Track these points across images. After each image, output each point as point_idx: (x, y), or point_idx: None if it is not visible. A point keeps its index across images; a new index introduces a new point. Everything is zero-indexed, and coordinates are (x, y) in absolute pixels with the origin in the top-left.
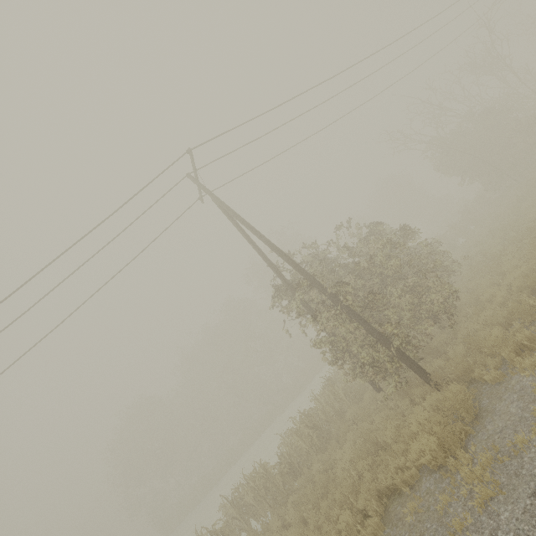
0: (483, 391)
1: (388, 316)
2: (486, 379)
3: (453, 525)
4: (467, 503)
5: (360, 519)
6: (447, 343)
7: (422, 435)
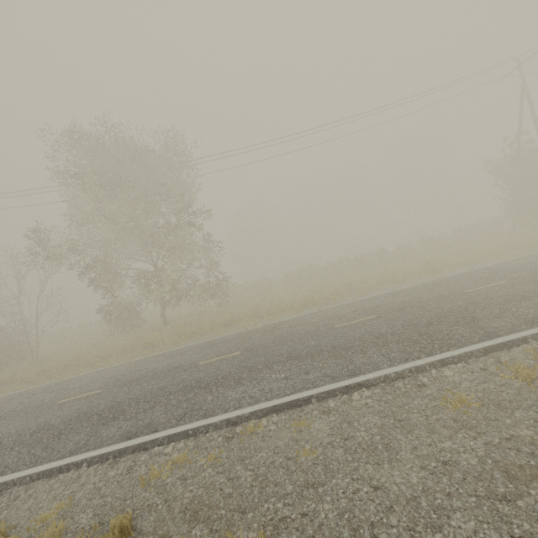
0: None
1: None
2: None
3: None
4: None
5: None
6: None
7: None
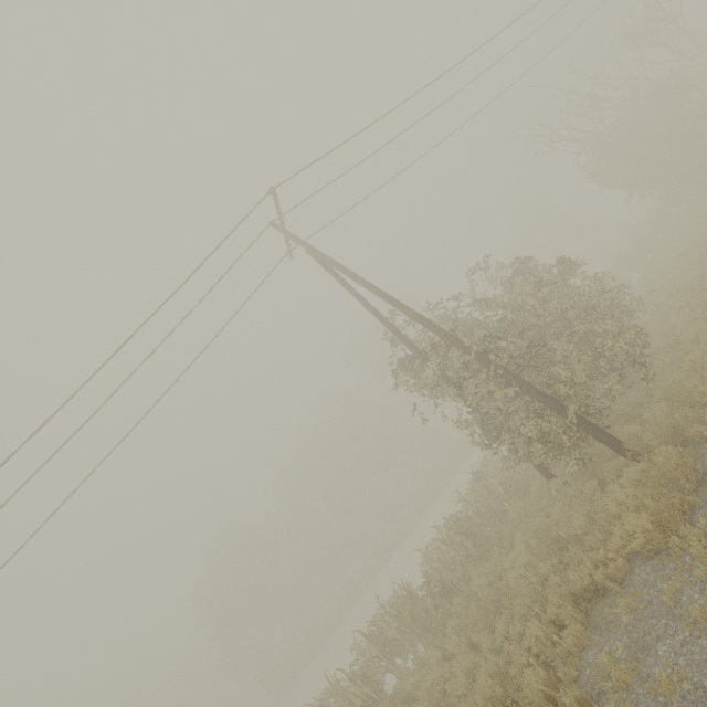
0: (704, 452)
1: (556, 375)
2: (706, 436)
3: (690, 615)
4: (706, 587)
5: (553, 632)
6: (639, 405)
7: (626, 517)
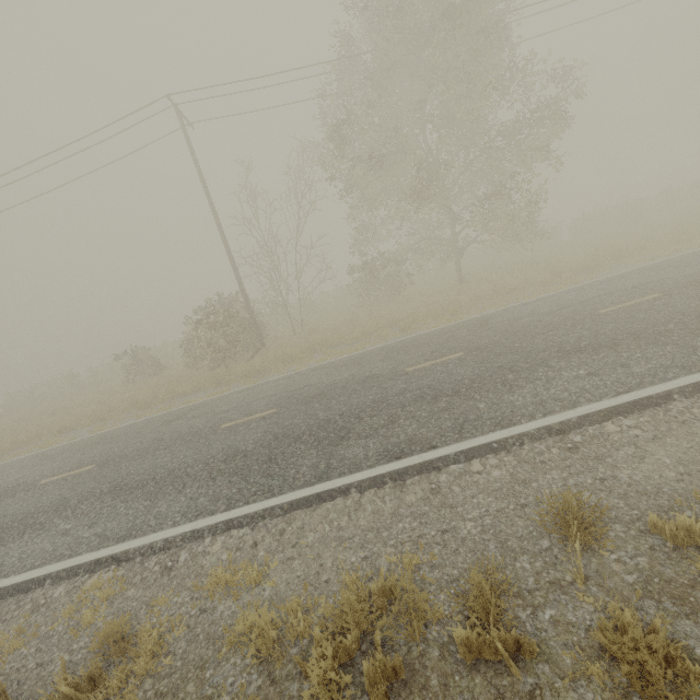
0: None
1: None
2: None
3: None
4: None
5: None
6: None
7: None
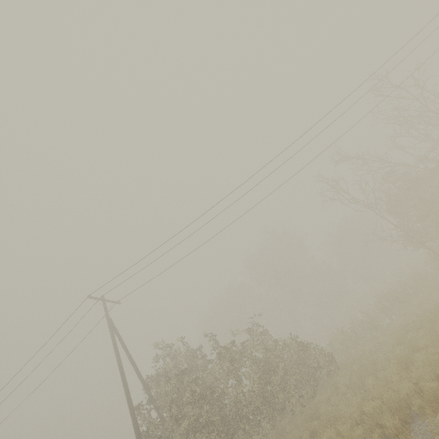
0: None
1: None
2: None
3: None
4: None
5: None
6: None
7: None
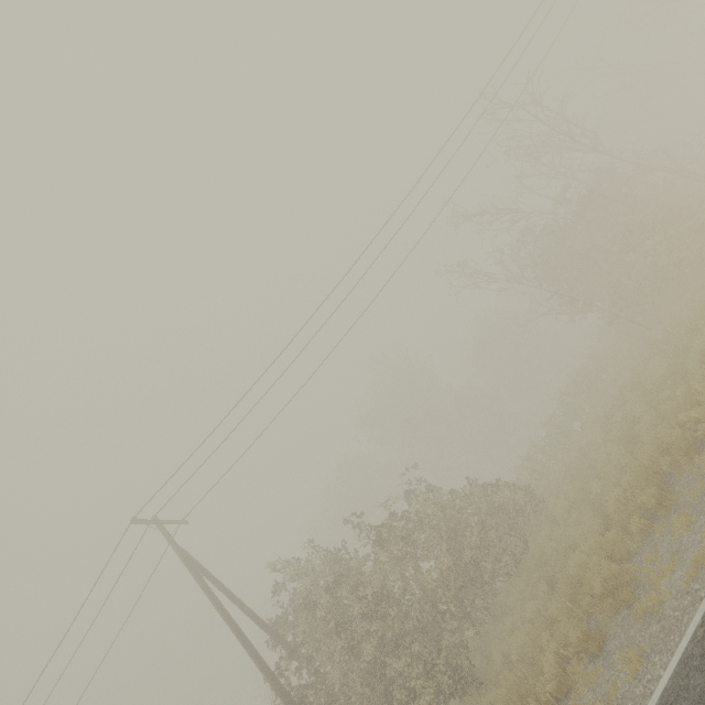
0: None
1: None
2: None
3: None
4: None
5: None
6: None
7: None
